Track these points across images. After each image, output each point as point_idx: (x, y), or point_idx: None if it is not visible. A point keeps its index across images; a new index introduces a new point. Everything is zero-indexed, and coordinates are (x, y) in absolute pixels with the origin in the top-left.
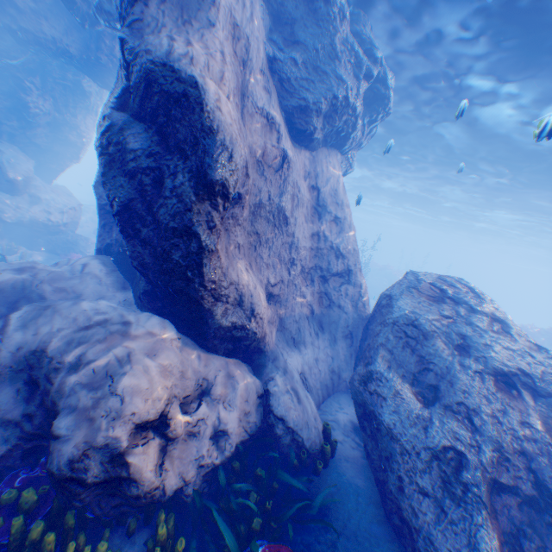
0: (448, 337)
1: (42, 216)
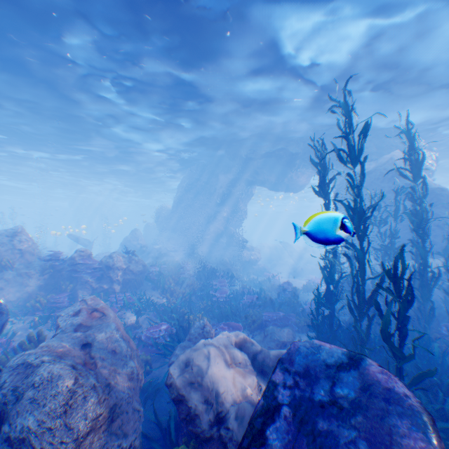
0: None
1: (255, 255)
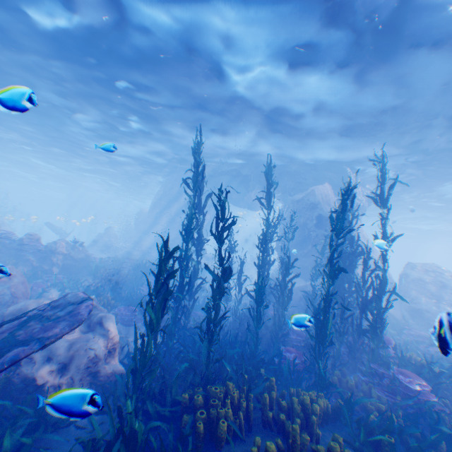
0: (435, 282)
1: (211, 264)
